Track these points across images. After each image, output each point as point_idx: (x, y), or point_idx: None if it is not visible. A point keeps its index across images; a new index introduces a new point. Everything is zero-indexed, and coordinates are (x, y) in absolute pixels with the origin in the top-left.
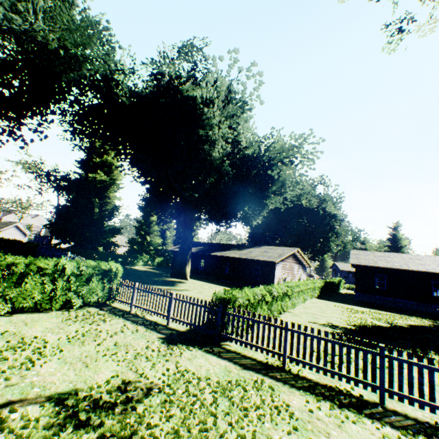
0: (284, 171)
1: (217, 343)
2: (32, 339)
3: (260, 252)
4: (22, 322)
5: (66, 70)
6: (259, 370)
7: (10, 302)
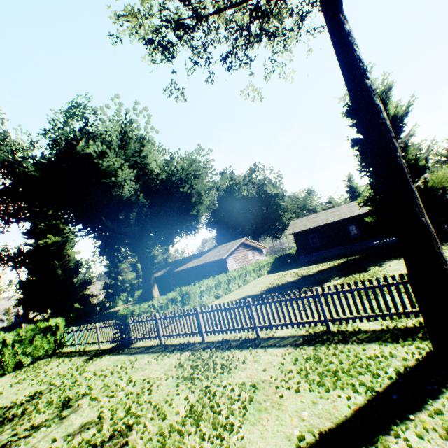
0: (193, 184)
1: (128, 346)
2: None
3: (214, 253)
4: None
5: None
6: (142, 351)
7: None
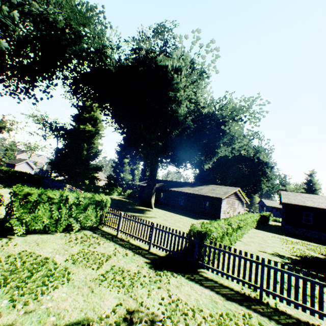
0: (234, 126)
1: (195, 270)
2: (44, 260)
3: (209, 190)
4: (35, 242)
5: (69, 44)
6: (241, 301)
7: (25, 225)
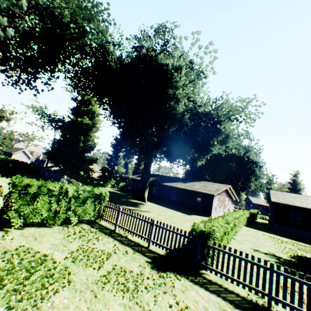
0: (229, 125)
1: (197, 271)
2: (42, 257)
3: (201, 186)
4: (32, 236)
5: (73, 39)
6: (250, 310)
7: (23, 218)
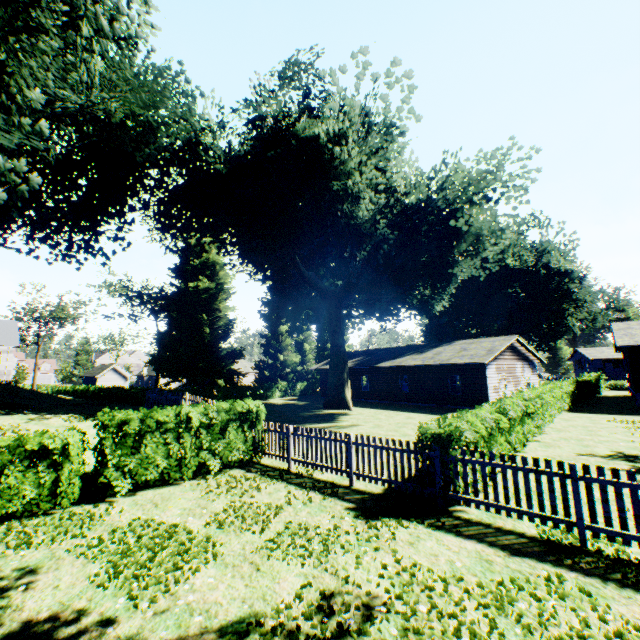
0: (476, 215)
1: (443, 509)
2: (170, 529)
3: (455, 352)
4: (151, 502)
5: (138, 147)
6: (541, 554)
7: (130, 476)
